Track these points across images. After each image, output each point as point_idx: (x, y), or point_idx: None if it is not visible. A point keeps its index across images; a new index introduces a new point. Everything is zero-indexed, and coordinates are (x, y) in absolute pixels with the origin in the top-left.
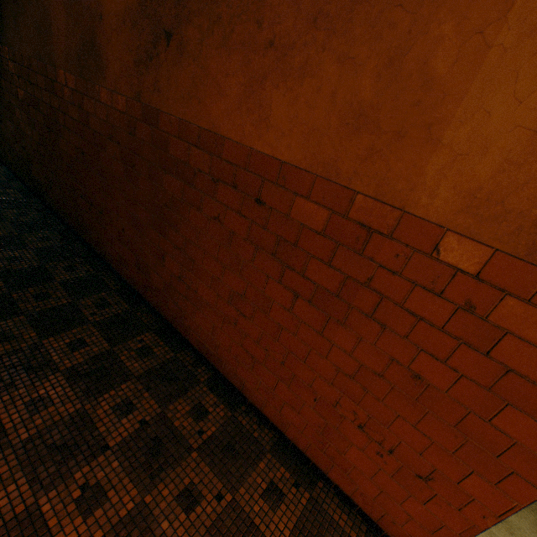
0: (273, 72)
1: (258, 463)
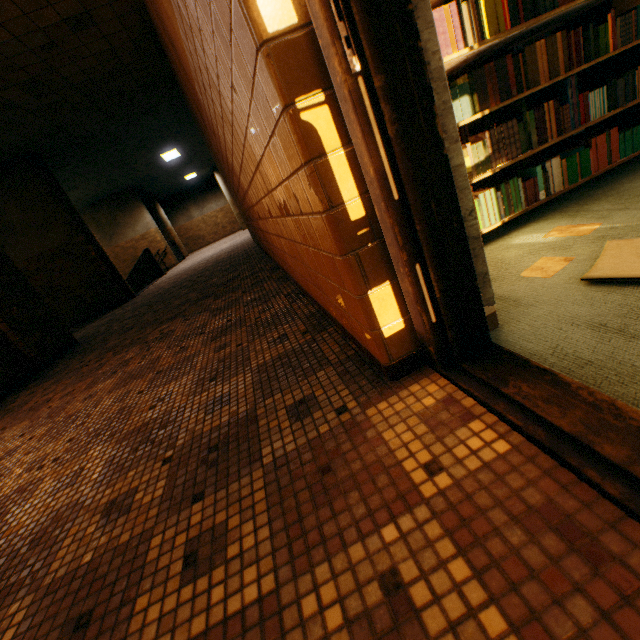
0: None
1: (284, 326)
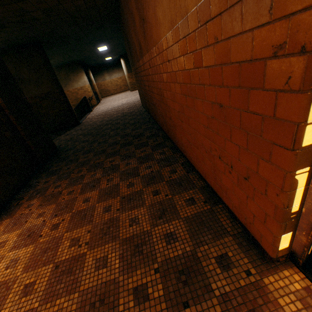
0: (155, 1)
1: (189, 191)
